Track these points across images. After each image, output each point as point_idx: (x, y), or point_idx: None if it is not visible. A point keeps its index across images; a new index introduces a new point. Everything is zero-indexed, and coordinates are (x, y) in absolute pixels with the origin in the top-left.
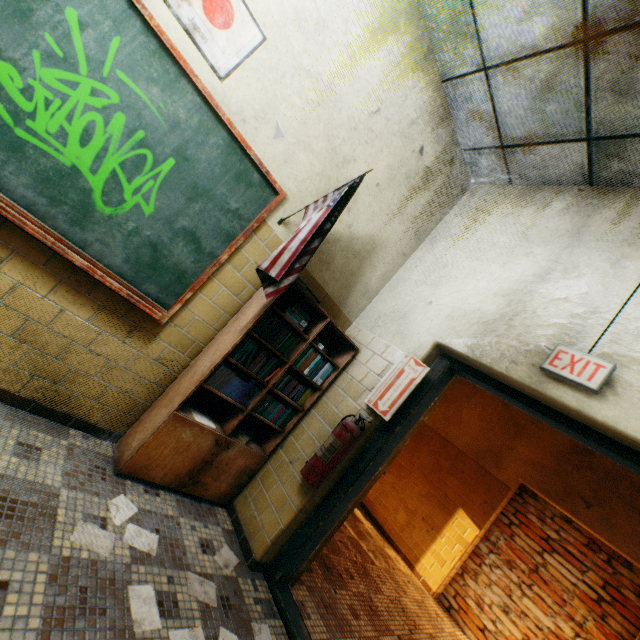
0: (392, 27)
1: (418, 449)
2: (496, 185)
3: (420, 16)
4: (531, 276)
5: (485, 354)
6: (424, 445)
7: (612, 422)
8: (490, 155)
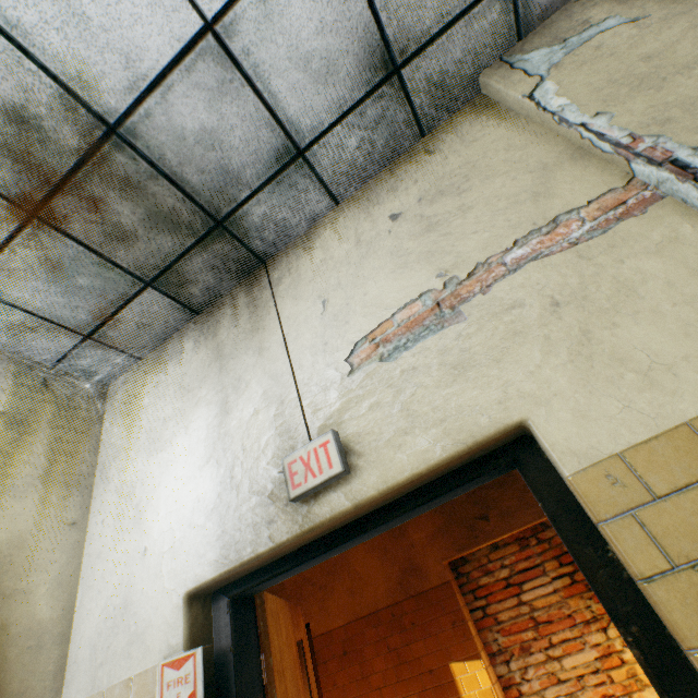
0: None
1: (366, 663)
2: (130, 369)
3: None
4: (216, 418)
5: (241, 546)
6: (365, 649)
7: (383, 484)
8: (87, 350)
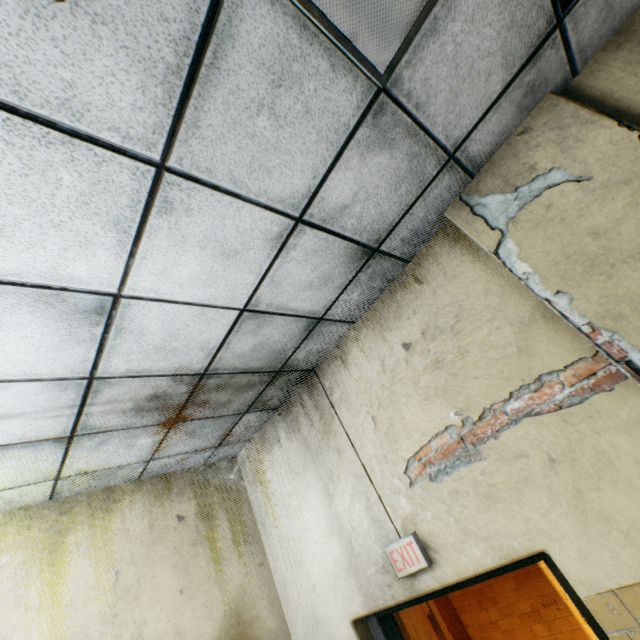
0: (61, 535)
1: None
2: (246, 445)
3: (74, 495)
4: (325, 501)
5: (375, 597)
6: None
7: (457, 576)
8: (220, 450)
